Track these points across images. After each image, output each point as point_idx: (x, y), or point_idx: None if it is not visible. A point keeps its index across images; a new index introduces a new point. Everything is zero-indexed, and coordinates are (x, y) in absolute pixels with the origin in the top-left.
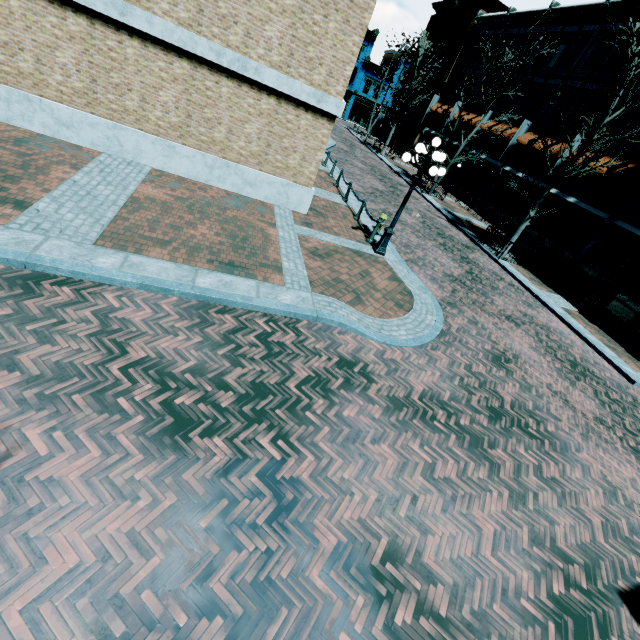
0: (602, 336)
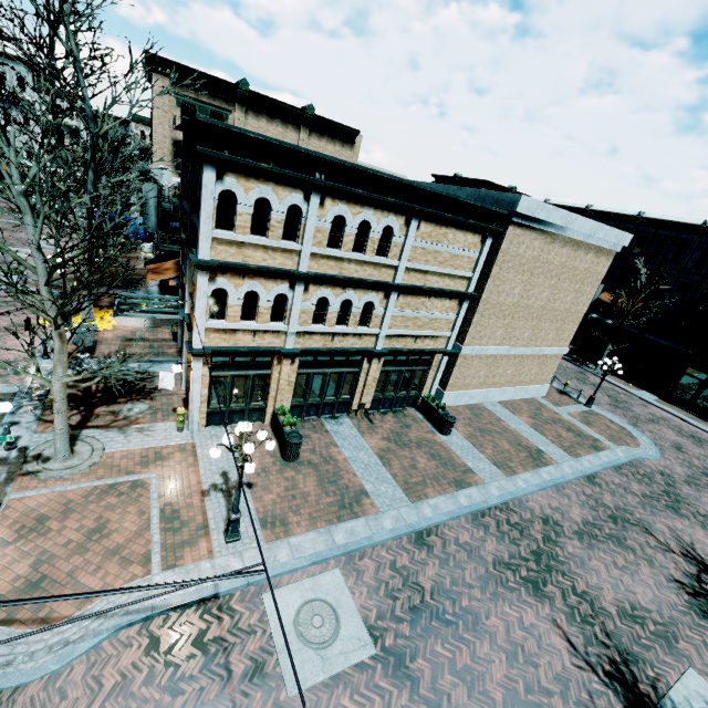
0: (681, 412)
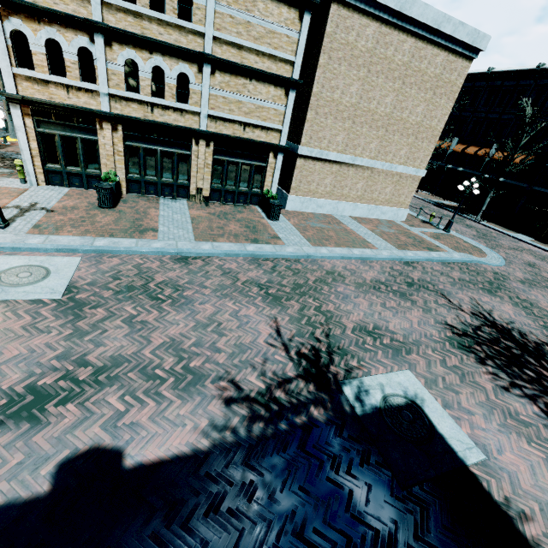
0: None
